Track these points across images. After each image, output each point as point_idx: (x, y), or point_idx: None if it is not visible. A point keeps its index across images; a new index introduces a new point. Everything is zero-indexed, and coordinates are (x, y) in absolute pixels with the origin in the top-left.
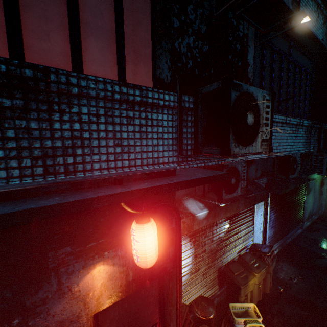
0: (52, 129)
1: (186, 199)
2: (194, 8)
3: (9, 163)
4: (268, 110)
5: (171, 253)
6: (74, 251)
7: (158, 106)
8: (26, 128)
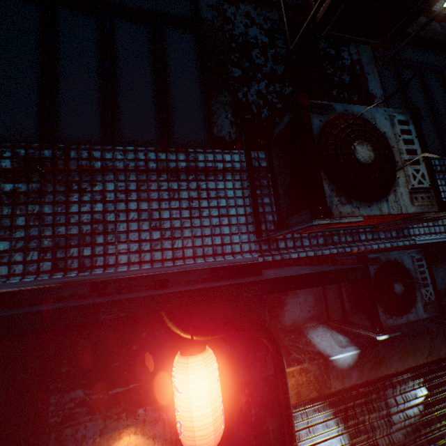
0: (69, 213)
1: (312, 327)
2: (262, 52)
3: (14, 256)
4: (409, 137)
5: (273, 433)
6: (88, 399)
7: (215, 171)
8: (39, 214)
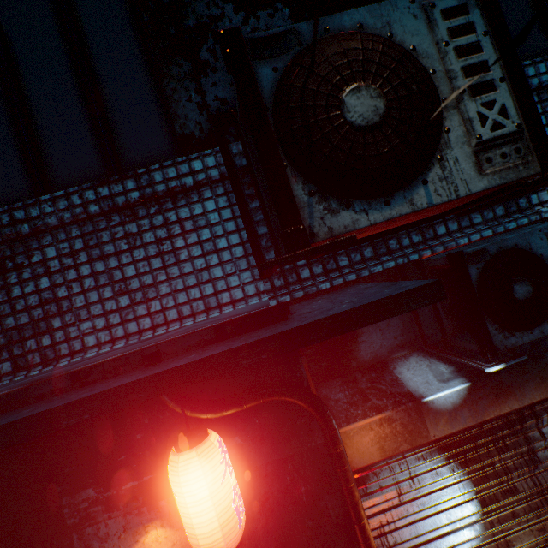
0: (12, 299)
1: (402, 357)
2: None
3: None
4: (471, 37)
5: (334, 511)
6: (102, 497)
7: (184, 191)
8: None
